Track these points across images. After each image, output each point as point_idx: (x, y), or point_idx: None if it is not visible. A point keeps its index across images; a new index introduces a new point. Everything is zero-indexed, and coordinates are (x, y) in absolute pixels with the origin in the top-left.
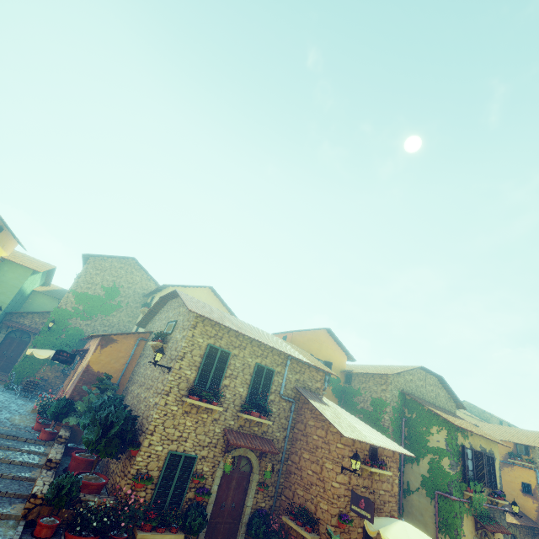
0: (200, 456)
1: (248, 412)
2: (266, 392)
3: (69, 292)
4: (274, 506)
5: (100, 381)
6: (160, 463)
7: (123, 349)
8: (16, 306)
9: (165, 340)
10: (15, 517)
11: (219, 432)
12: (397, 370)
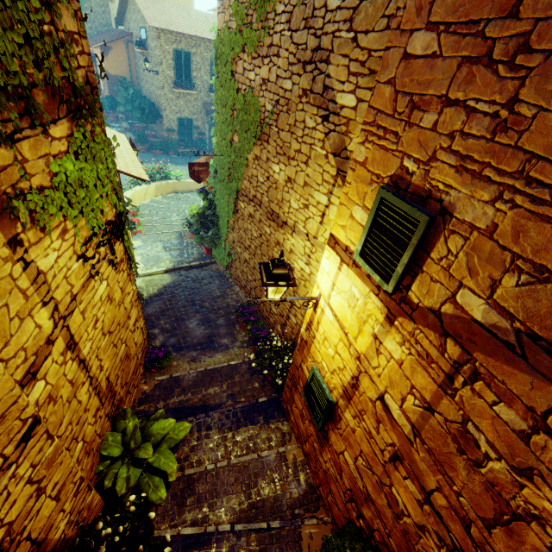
0: (194, 119)
1: (213, 92)
2: None
3: None
4: None
5: (121, 82)
6: (175, 124)
7: (120, 54)
8: None
9: (145, 46)
10: None
11: (200, 105)
12: None
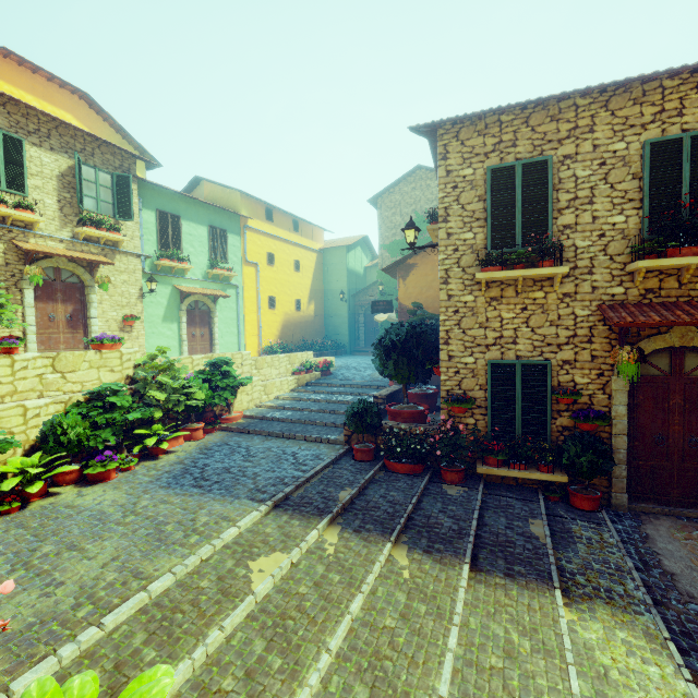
0: (558, 362)
1: (654, 256)
2: None
3: (380, 249)
4: None
5: (413, 314)
6: (480, 380)
7: (428, 271)
8: (358, 287)
9: None
10: (340, 443)
11: (587, 315)
12: None
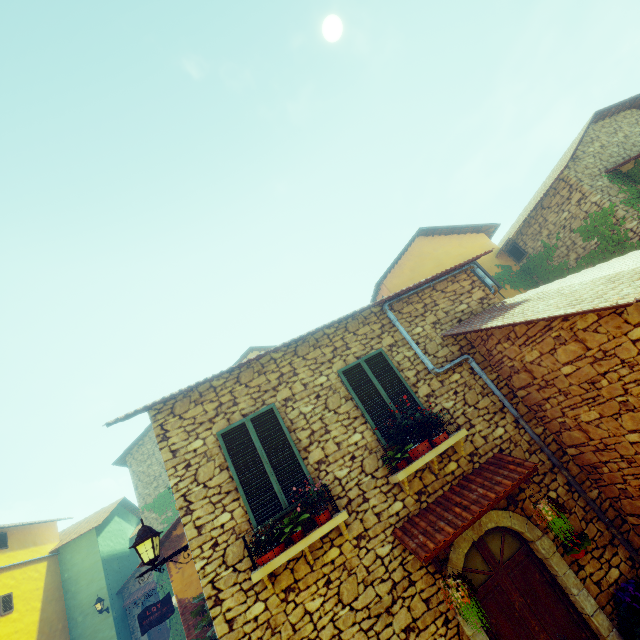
0: (401, 635)
1: (403, 461)
2: (403, 394)
3: (143, 513)
4: (636, 551)
5: (201, 612)
6: None
7: None
8: (126, 573)
9: None
10: None
11: (390, 550)
12: (568, 155)
